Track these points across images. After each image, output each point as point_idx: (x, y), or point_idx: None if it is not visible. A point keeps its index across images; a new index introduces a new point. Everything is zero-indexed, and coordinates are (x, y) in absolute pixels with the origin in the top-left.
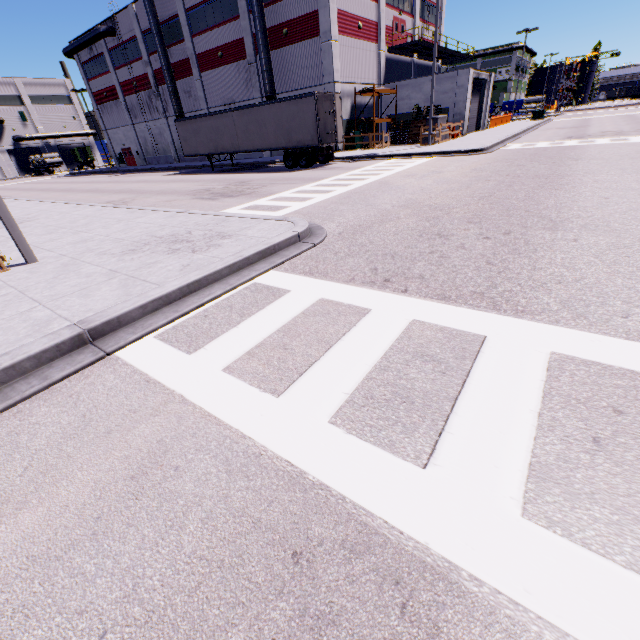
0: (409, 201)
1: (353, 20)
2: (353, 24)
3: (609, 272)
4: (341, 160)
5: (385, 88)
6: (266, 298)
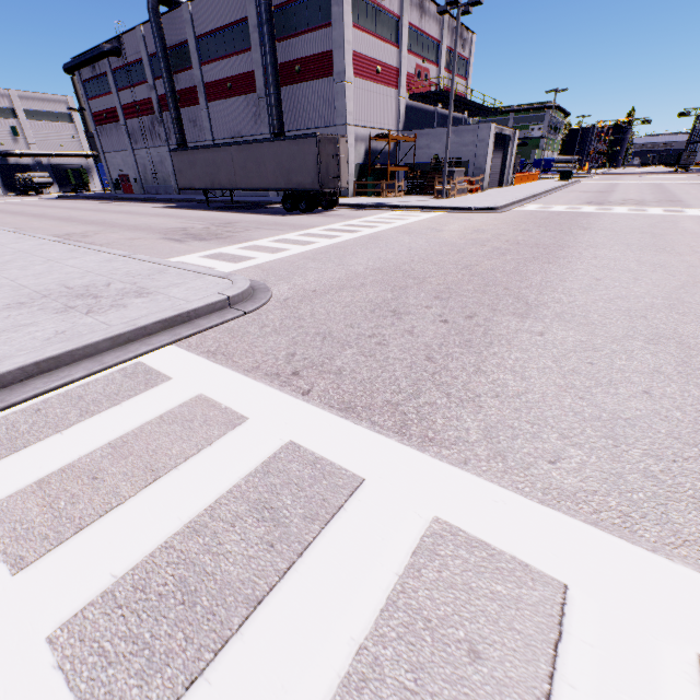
0: (387, 263)
1: (371, 63)
2: (371, 67)
3: (561, 385)
4: (346, 207)
5: (403, 135)
6: (134, 388)
